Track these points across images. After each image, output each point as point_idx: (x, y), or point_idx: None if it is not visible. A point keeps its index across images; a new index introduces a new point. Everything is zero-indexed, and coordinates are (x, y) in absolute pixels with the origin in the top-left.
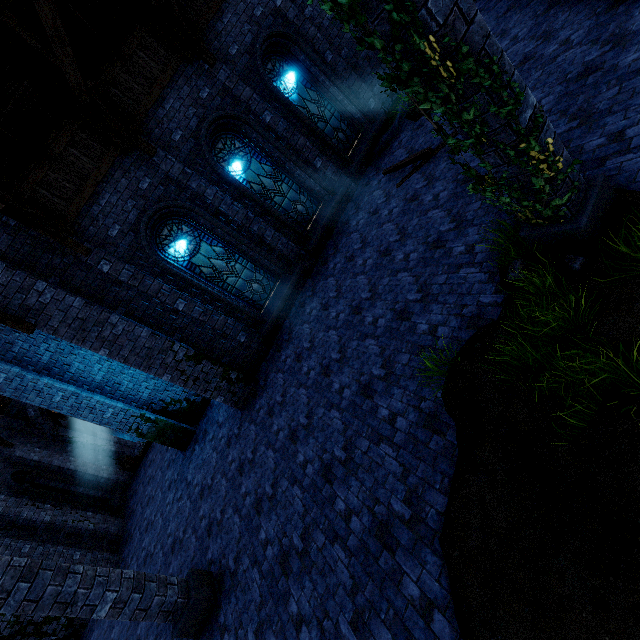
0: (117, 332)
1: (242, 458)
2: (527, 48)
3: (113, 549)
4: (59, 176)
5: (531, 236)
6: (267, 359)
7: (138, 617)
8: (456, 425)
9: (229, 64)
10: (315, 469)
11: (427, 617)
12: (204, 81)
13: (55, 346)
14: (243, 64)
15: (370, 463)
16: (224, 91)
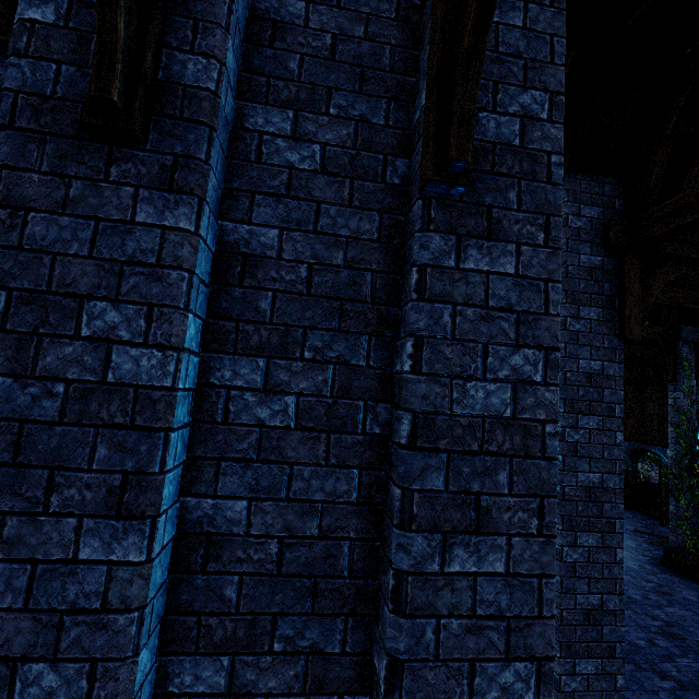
0: None
1: None
2: None
3: None
4: None
5: (691, 557)
6: None
7: None
8: None
9: None
10: None
11: None
12: None
13: None
14: None
15: None
16: None
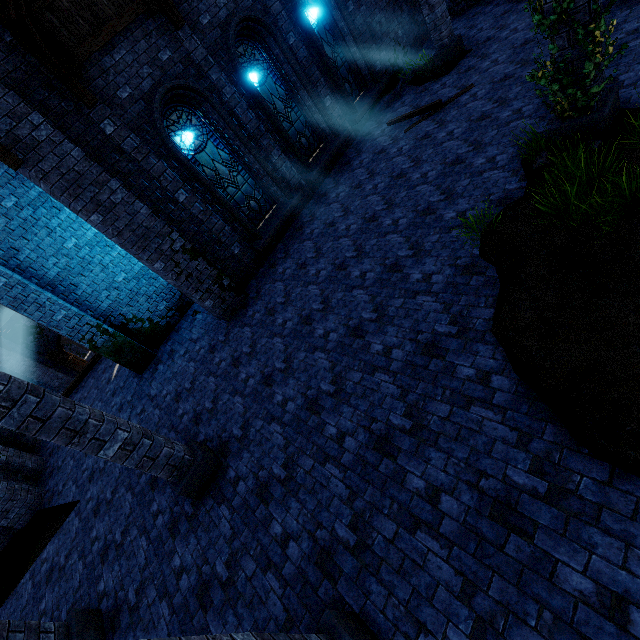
0: (115, 200)
1: (236, 354)
2: (527, 35)
3: (30, 484)
4: (73, 7)
5: (560, 129)
6: (257, 276)
7: (145, 465)
8: (495, 265)
9: None
10: (340, 334)
11: (485, 382)
12: None
13: (3, 223)
14: None
15: (407, 311)
16: None
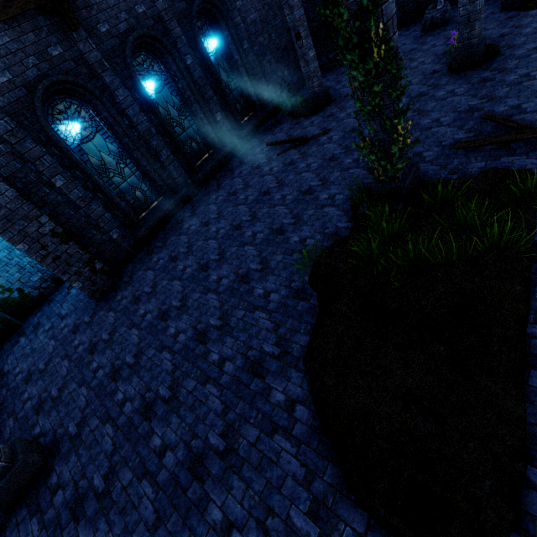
0: None
1: (95, 340)
2: None
3: None
4: None
5: (377, 188)
6: (134, 261)
7: None
8: (318, 294)
9: (168, 0)
10: (188, 336)
11: (290, 410)
12: None
13: None
14: (180, 8)
15: (245, 325)
16: (158, 18)
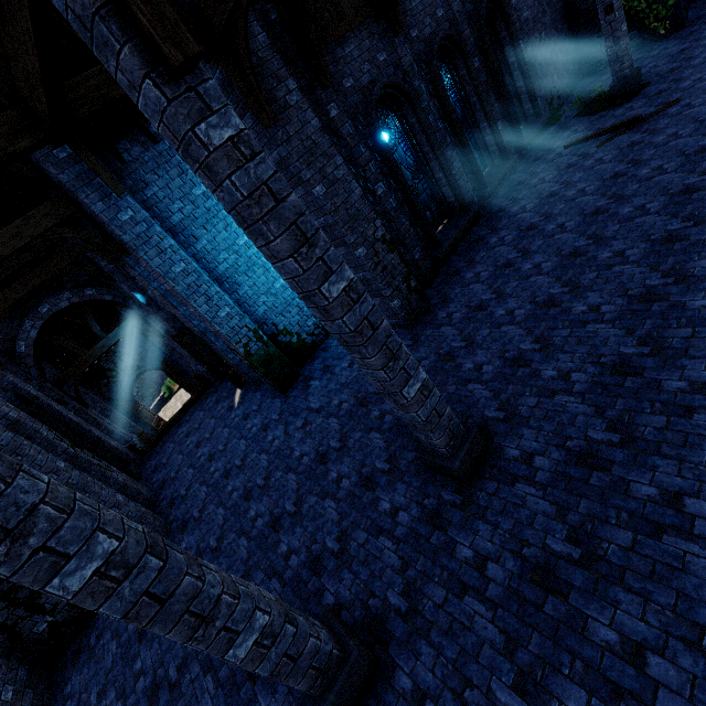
0: (337, 175)
1: (443, 351)
2: None
3: None
4: (322, 1)
5: None
6: (434, 286)
7: (432, 421)
8: None
9: (460, 3)
10: (620, 304)
11: None
12: (441, 3)
13: (190, 210)
14: (468, 10)
15: None
16: (452, 21)
